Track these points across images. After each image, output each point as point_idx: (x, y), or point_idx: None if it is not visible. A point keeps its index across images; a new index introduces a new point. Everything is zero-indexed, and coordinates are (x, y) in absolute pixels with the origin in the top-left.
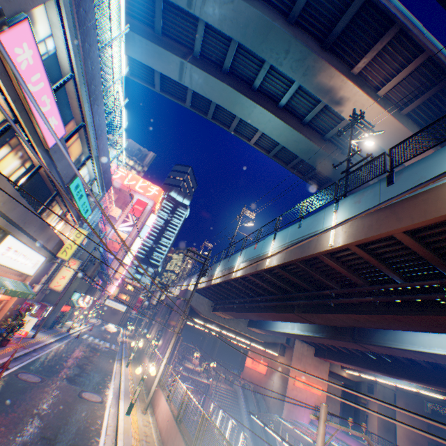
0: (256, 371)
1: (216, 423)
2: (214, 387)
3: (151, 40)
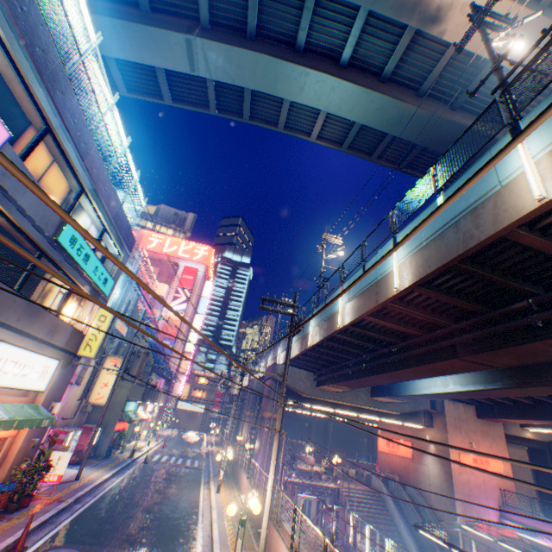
0: (396, 456)
1: (364, 545)
2: (346, 492)
3: (138, 21)
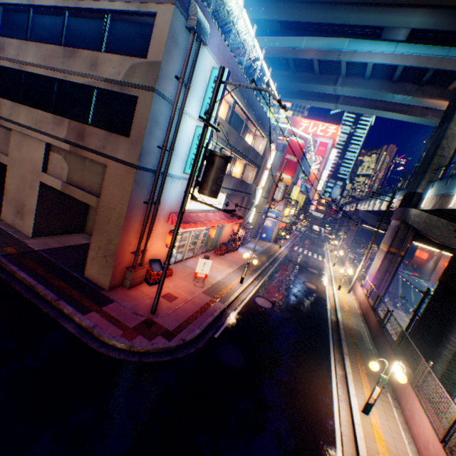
0: (419, 259)
1: None
2: None
3: (317, 100)
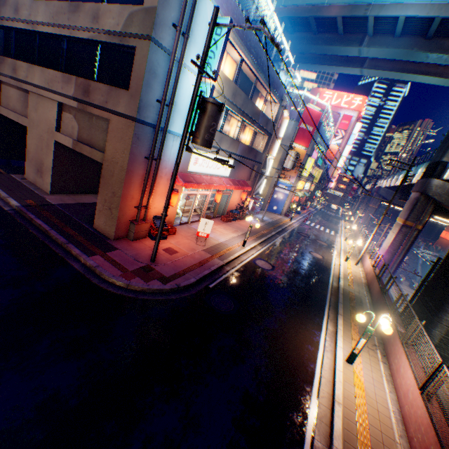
0: (444, 240)
1: None
2: None
3: (340, 65)
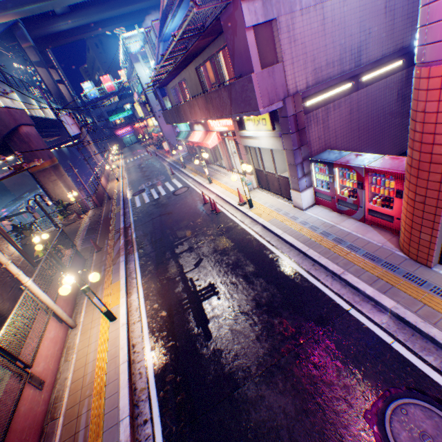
0: None
1: None
2: None
3: None
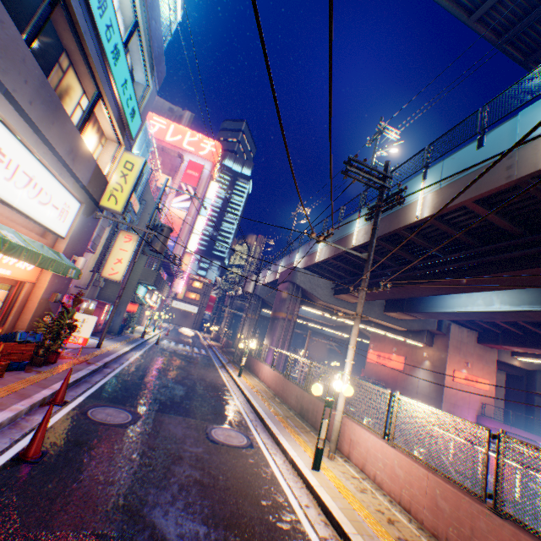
0: (385, 368)
1: None
2: None
3: None
